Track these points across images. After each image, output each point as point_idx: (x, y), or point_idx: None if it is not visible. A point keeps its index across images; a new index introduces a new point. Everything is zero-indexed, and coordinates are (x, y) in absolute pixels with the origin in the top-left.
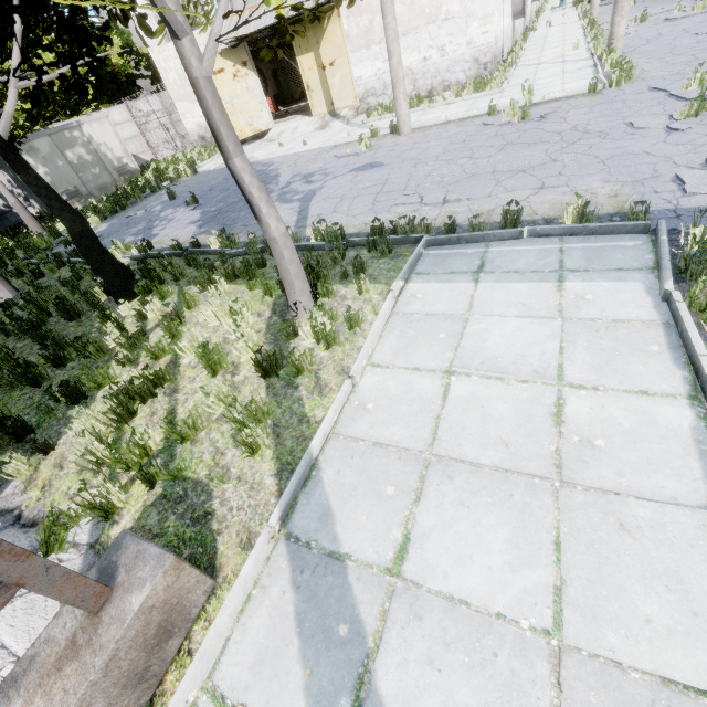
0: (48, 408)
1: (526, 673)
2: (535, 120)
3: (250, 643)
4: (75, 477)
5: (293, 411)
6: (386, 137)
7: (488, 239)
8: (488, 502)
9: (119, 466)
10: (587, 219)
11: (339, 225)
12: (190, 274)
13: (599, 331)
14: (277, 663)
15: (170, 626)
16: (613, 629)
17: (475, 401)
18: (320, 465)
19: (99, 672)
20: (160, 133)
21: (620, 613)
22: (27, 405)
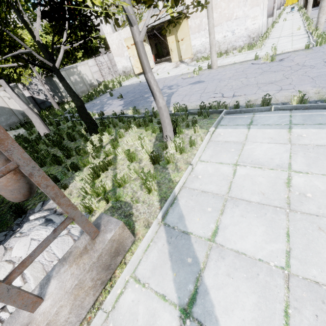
0: (65, 173)
1: (272, 282)
2: (277, 61)
3: (150, 262)
4: (76, 198)
5: (165, 177)
6: (205, 70)
7: (254, 111)
8: (255, 216)
9: (95, 194)
10: (303, 102)
11: (185, 105)
12: (120, 125)
13: (309, 150)
14: (161, 270)
15: (119, 251)
16: (315, 268)
17: (248, 176)
18: (178, 198)
19: (96, 259)
20: (107, 70)
21: (318, 262)
22: (56, 172)
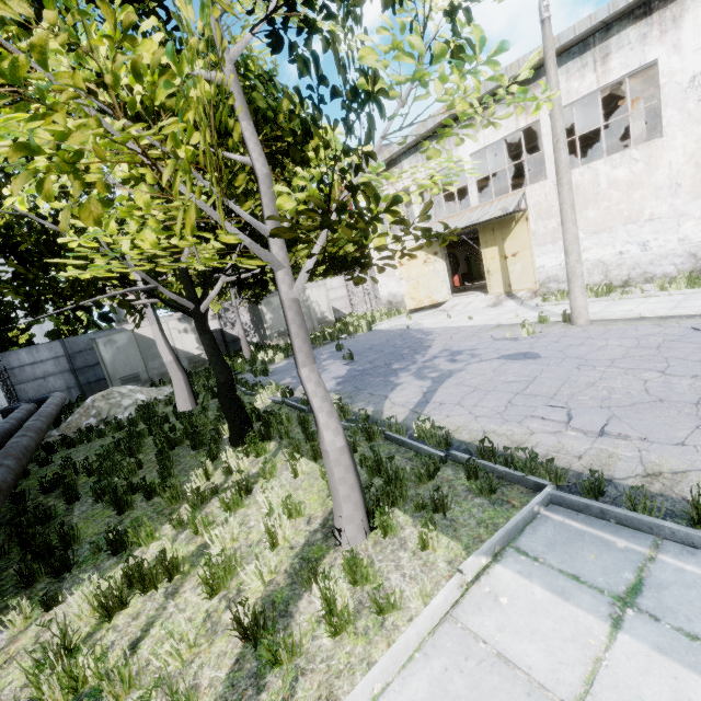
0: (98, 547)
1: None
2: None
3: None
4: (27, 668)
5: None
6: (555, 325)
7: (660, 532)
8: None
9: (39, 694)
10: None
11: (445, 430)
12: (295, 435)
13: None
14: None
15: None
16: None
17: None
18: None
19: None
20: (362, 295)
21: None
22: (99, 531)
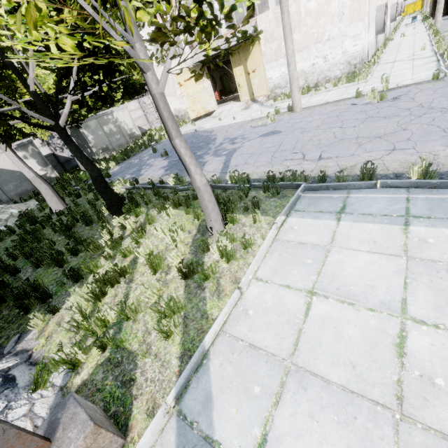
0: (62, 282)
1: None
2: (390, 101)
3: None
4: (65, 334)
5: (198, 307)
6: (284, 114)
7: (350, 187)
8: (334, 420)
9: (88, 332)
10: (429, 176)
11: (246, 174)
12: (155, 201)
13: (440, 272)
14: None
15: None
16: None
17: (330, 321)
18: (210, 356)
19: None
20: (154, 114)
21: None
22: (53, 279)
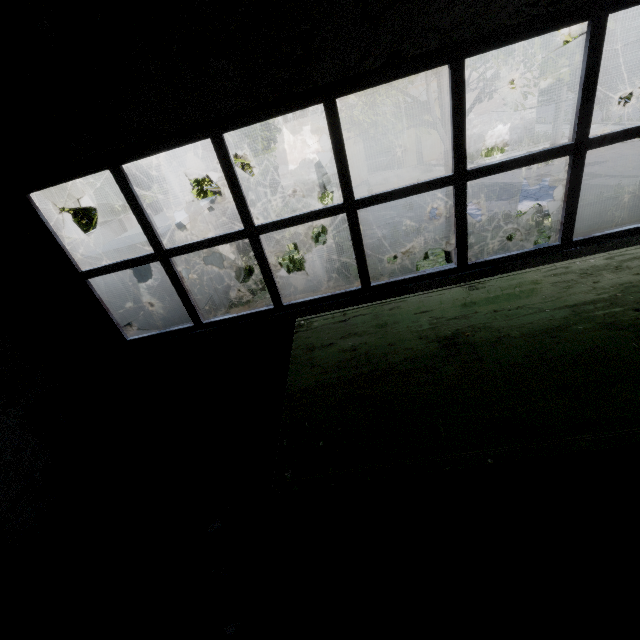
0: None
1: None
2: None
3: None
4: None
5: None
6: None
7: None
8: None
9: None
10: None
11: None
12: None
13: None
14: None
15: None
16: None
17: None
18: None
19: None
20: None
21: None
22: None
